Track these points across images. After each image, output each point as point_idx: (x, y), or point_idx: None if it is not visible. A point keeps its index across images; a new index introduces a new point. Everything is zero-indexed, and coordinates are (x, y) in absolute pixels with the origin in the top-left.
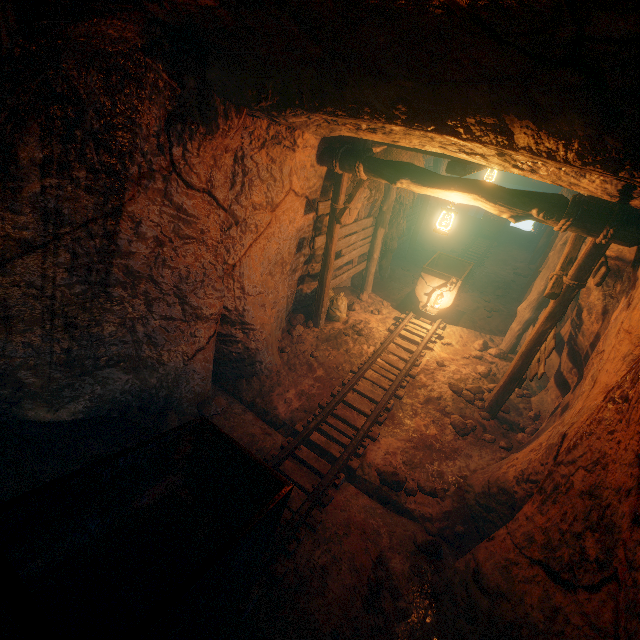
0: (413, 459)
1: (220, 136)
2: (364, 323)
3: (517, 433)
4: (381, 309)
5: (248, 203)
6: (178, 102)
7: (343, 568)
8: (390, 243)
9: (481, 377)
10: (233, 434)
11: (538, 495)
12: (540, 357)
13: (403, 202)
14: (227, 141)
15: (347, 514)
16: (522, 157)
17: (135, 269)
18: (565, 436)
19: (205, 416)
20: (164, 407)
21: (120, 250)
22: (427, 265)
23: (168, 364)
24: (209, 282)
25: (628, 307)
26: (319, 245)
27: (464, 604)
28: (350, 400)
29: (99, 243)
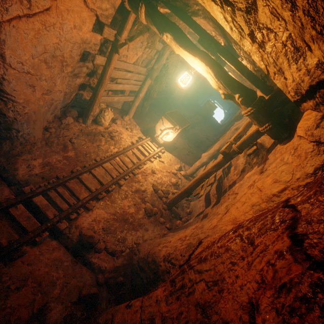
0: (111, 227)
1: None
2: (118, 133)
3: (177, 220)
4: (133, 129)
5: None
6: None
7: None
8: (152, 93)
9: (172, 185)
10: None
11: (170, 285)
12: (204, 185)
13: (168, 71)
14: None
15: (32, 268)
16: None
17: None
18: (201, 243)
19: None
20: None
21: None
22: (167, 113)
23: None
24: None
25: (261, 173)
26: (98, 63)
27: None
28: (84, 178)
29: None
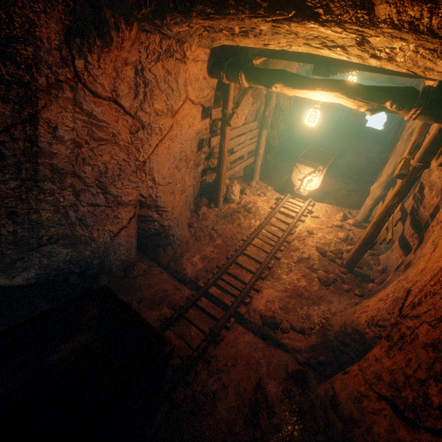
0: (287, 305)
1: (115, 48)
2: (253, 203)
3: (368, 283)
4: (266, 192)
5: (151, 110)
6: (73, 16)
7: (230, 393)
8: (272, 141)
9: (341, 241)
10: (151, 290)
11: (386, 341)
12: (388, 226)
13: (282, 108)
14: (125, 54)
15: (235, 349)
16: (381, 38)
17: (59, 167)
18: (409, 292)
19: (130, 277)
20: (98, 272)
21: (42, 151)
22: (300, 157)
23: (98, 240)
24: (125, 175)
25: None
26: (214, 144)
27: (323, 424)
28: (240, 262)
29: (22, 146)
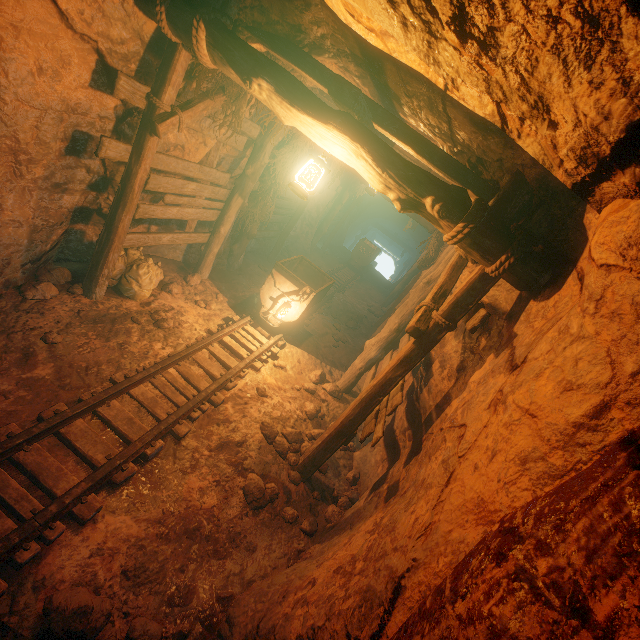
0: (149, 563)
1: None
2: (175, 312)
3: (328, 504)
4: (211, 302)
5: None
6: None
7: None
8: (249, 225)
9: (307, 418)
10: None
11: None
12: (380, 411)
13: (277, 180)
14: None
15: None
16: None
17: None
18: (400, 592)
19: None
20: None
21: None
22: (283, 263)
23: None
24: None
25: (514, 370)
26: (112, 156)
27: None
28: (73, 433)
29: None
